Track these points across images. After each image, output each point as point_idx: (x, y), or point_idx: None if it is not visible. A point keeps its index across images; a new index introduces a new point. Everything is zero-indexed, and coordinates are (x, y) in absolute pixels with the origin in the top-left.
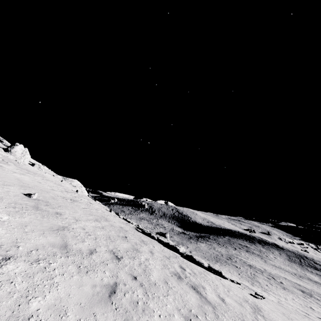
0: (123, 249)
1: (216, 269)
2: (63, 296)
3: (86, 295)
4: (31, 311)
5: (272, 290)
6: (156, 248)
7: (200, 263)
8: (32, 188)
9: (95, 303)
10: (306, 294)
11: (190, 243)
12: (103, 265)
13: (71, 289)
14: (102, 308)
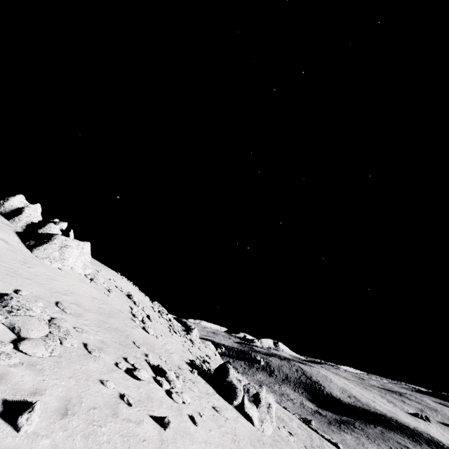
0: (320, 445)
1: None
2: None
3: None
4: None
5: None
6: (328, 444)
7: None
8: None
9: None
10: None
11: (333, 432)
12: None
13: None
14: None
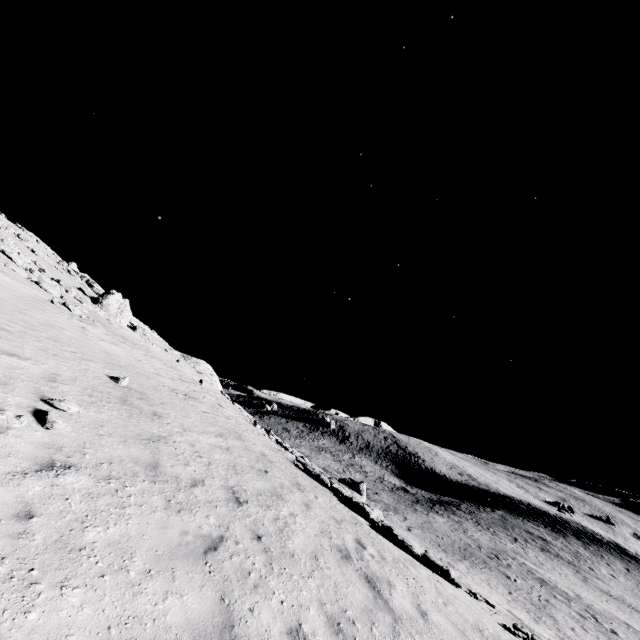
0: (253, 490)
1: (438, 563)
2: (134, 535)
3: (169, 541)
4: (86, 541)
5: None
6: (320, 500)
7: (406, 544)
8: (124, 368)
9: (179, 556)
10: None
11: (414, 512)
12: (209, 507)
13: (148, 528)
14: (188, 565)
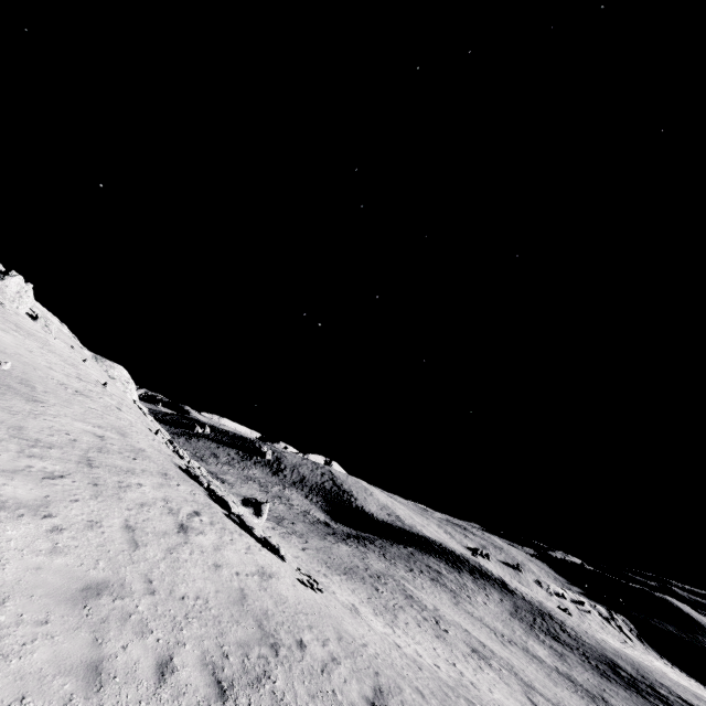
0: (111, 464)
1: (273, 543)
2: None
3: (15, 466)
4: None
5: (407, 630)
6: (181, 487)
7: (249, 527)
8: (10, 355)
9: (21, 474)
10: (477, 654)
11: (321, 539)
12: (60, 461)
13: (0, 457)
14: (27, 479)
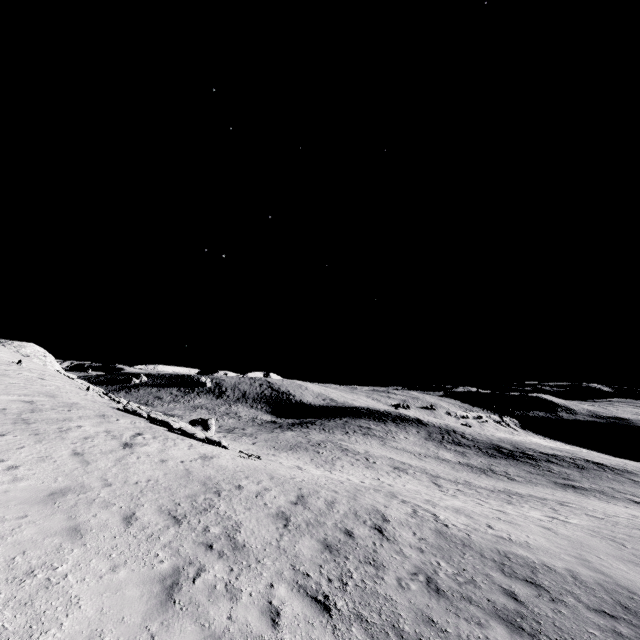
0: (46, 418)
1: (214, 439)
2: None
3: None
4: None
5: (343, 470)
6: (121, 421)
7: (191, 434)
8: None
9: None
10: (398, 469)
11: (269, 433)
12: None
13: None
14: None
